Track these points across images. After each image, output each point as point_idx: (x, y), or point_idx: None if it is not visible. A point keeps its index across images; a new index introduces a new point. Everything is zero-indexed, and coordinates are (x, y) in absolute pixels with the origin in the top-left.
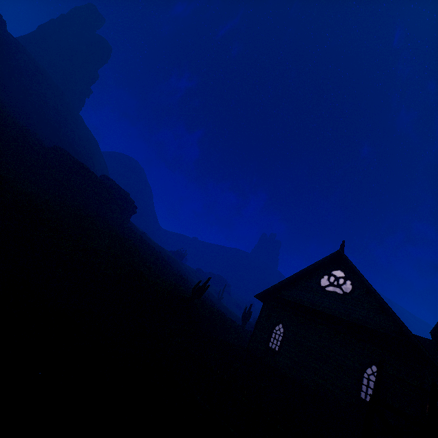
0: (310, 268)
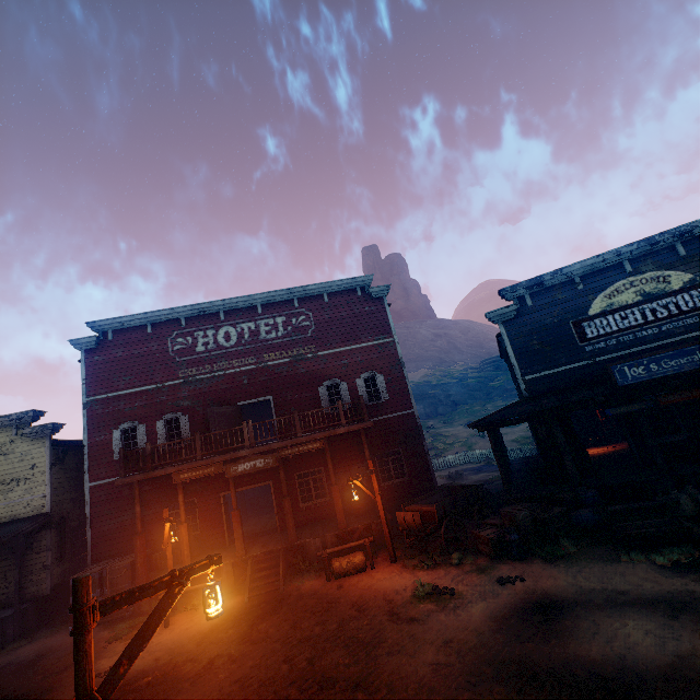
0: None
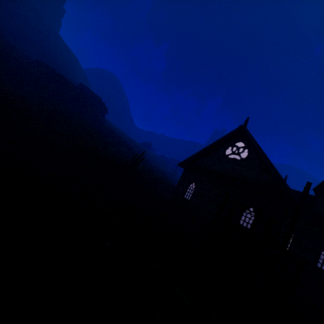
0: (218, 141)
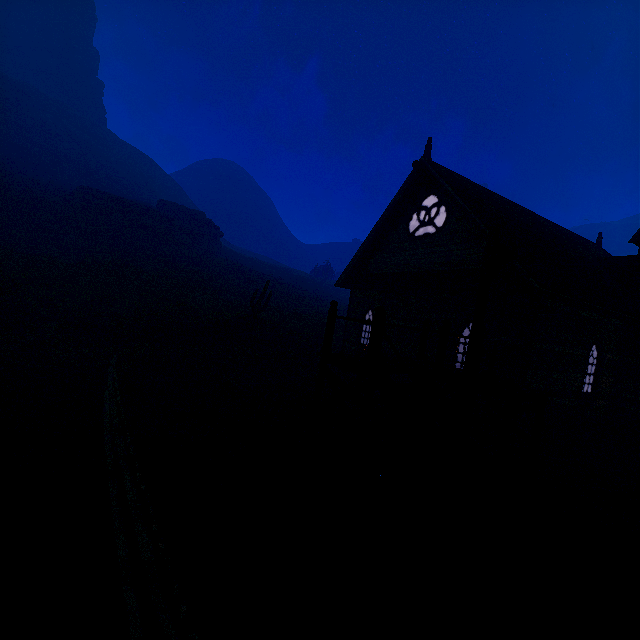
0: (388, 212)
